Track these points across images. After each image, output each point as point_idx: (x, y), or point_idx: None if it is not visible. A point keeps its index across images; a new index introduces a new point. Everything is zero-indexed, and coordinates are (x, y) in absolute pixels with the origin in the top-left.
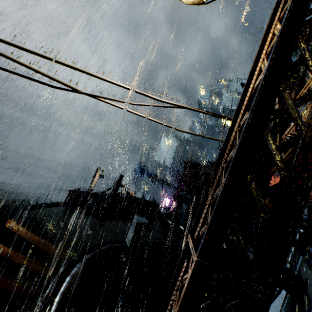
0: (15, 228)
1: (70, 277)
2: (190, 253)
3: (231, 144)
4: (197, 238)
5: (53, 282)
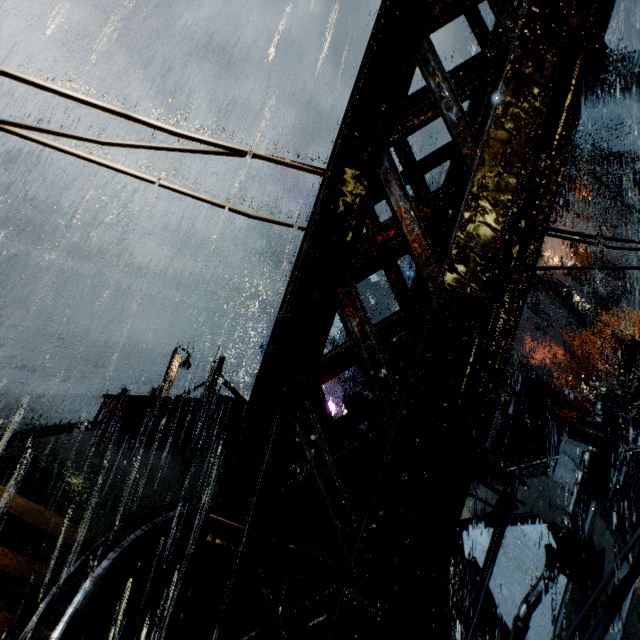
0: None
1: (92, 581)
2: None
3: None
4: None
5: (50, 597)
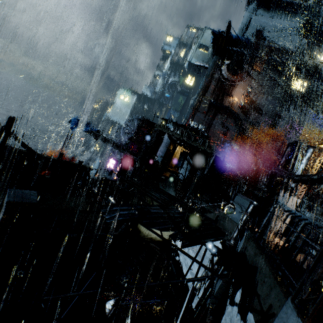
0: None
1: None
2: None
3: None
4: None
5: None
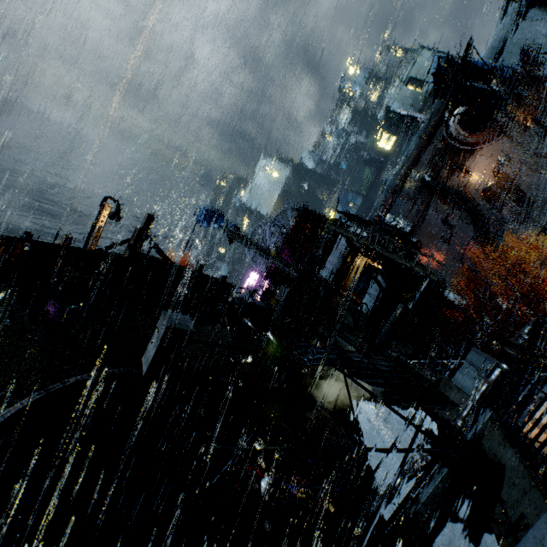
0: None
1: None
2: None
3: None
4: None
5: None
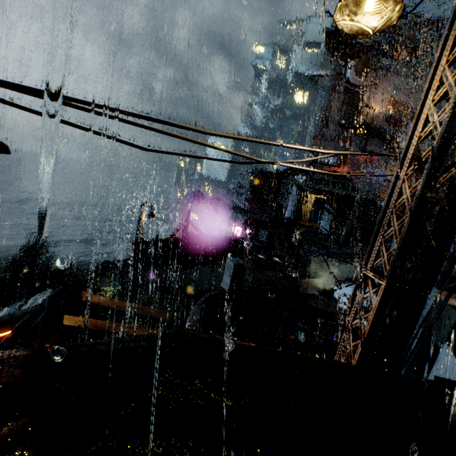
0: (95, 300)
1: None
2: (366, 280)
3: (399, 191)
4: (371, 269)
5: None
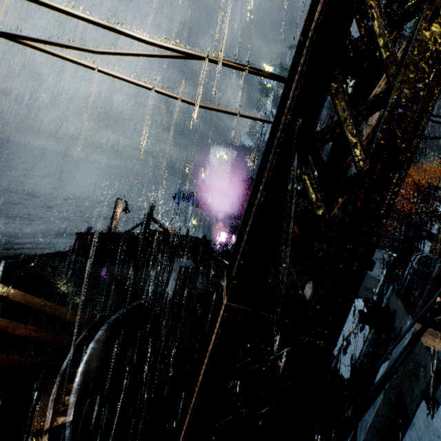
0: (4, 292)
1: (95, 342)
2: None
3: None
4: None
5: (72, 352)
